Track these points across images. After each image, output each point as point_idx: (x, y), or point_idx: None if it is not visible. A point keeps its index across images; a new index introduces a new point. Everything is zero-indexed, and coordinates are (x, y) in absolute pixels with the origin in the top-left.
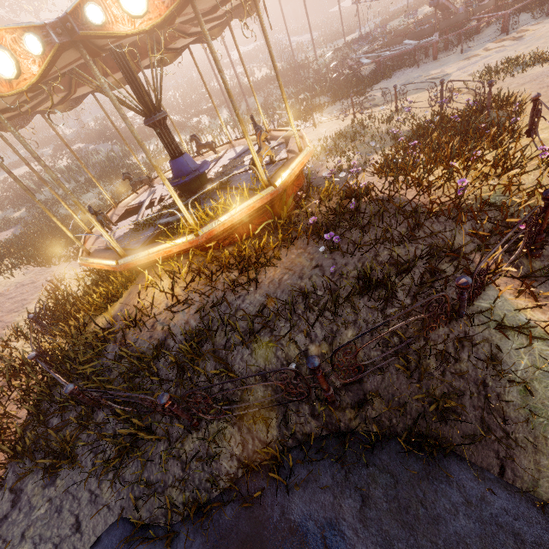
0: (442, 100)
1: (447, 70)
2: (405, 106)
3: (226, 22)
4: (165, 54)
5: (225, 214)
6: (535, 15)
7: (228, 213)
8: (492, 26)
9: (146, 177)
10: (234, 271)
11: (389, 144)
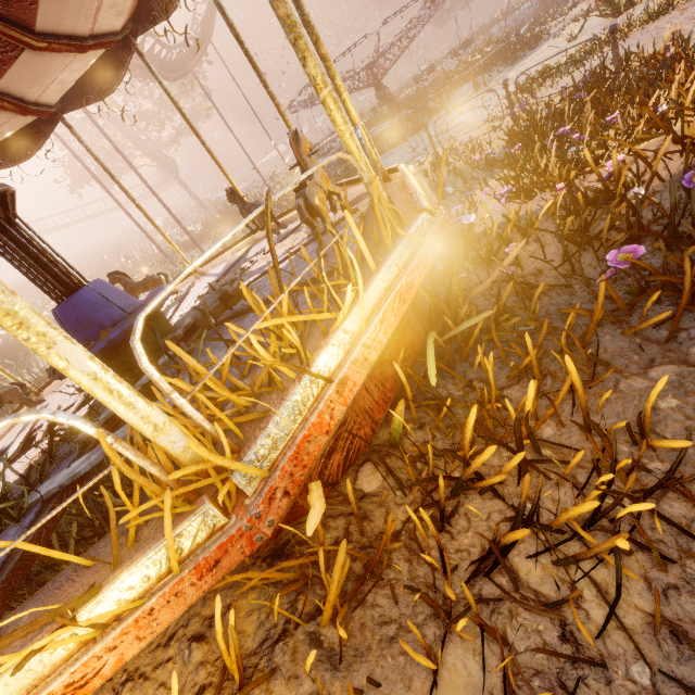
0: (513, 110)
1: (453, 123)
2: (450, 147)
3: (126, 49)
4: (2, 119)
5: (326, 343)
6: (497, 71)
7: (336, 332)
8: (456, 94)
9: (10, 385)
10: (504, 606)
11: (480, 179)
